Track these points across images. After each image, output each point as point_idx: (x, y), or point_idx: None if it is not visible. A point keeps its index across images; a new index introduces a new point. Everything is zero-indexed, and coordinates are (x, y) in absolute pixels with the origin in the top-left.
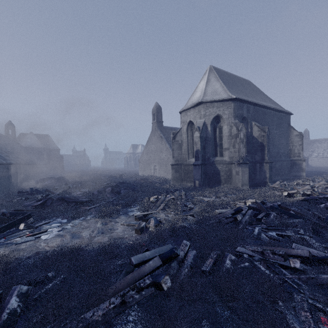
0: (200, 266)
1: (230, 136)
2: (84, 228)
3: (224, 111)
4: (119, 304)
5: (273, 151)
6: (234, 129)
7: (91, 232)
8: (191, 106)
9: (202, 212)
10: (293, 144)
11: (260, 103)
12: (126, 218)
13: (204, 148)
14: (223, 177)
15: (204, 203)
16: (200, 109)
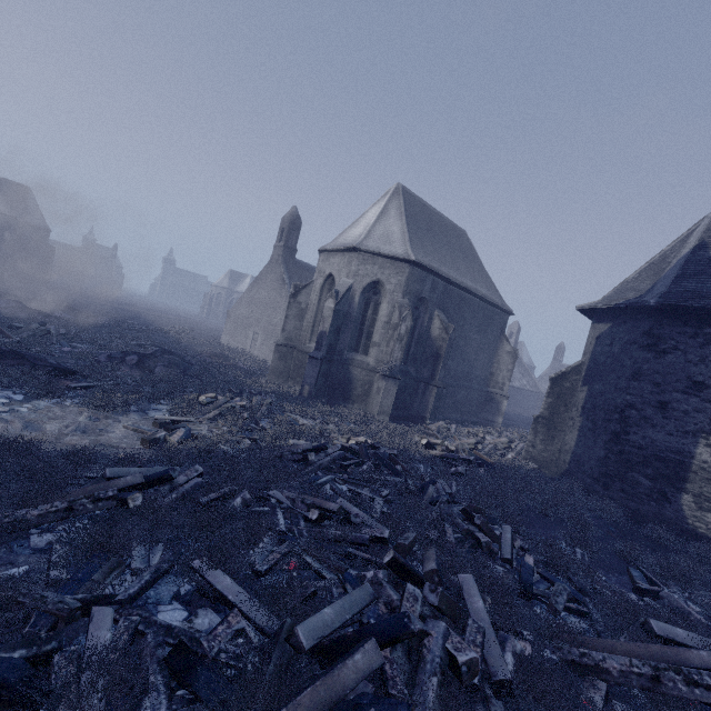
0: (198, 497)
1: (388, 323)
2: (53, 418)
3: (390, 278)
4: (64, 509)
5: (461, 370)
6: (397, 315)
7: (64, 428)
8: (339, 249)
9: (271, 438)
10: (500, 366)
11: (458, 282)
12: (139, 419)
13: (337, 332)
14: (357, 391)
15: (287, 425)
16: (352, 260)
